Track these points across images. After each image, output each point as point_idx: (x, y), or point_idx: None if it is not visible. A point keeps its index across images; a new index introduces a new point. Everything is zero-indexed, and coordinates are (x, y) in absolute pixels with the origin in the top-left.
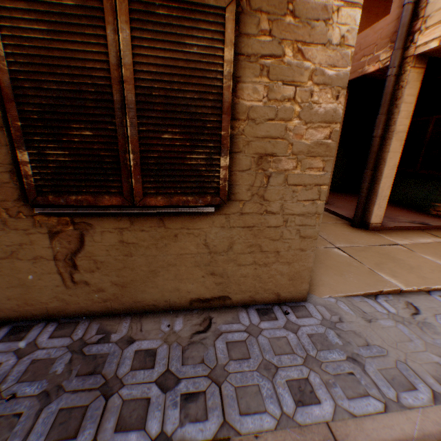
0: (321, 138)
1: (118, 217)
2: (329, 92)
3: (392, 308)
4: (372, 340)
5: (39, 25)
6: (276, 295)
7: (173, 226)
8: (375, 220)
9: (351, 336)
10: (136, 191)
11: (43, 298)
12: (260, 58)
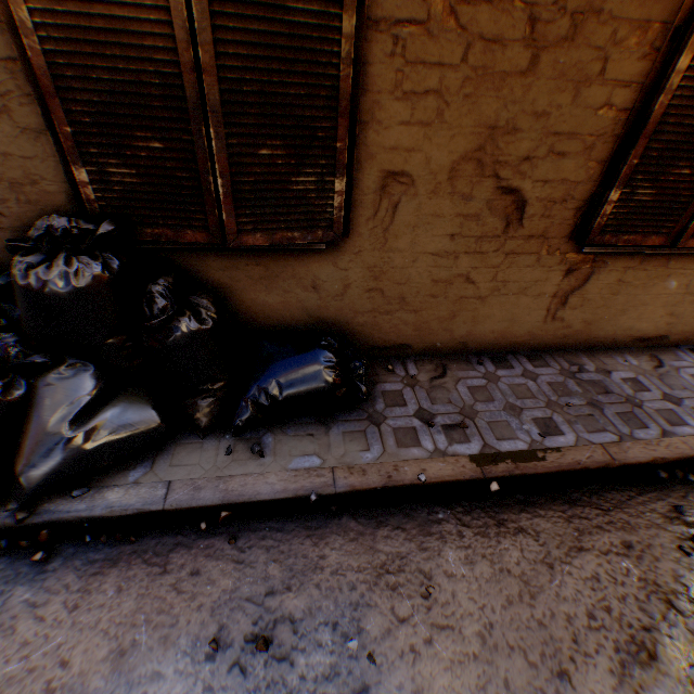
0: None
1: (632, 256)
2: None
3: None
4: None
5: None
6: None
7: (671, 266)
8: None
9: None
10: (684, 233)
11: (518, 332)
12: None
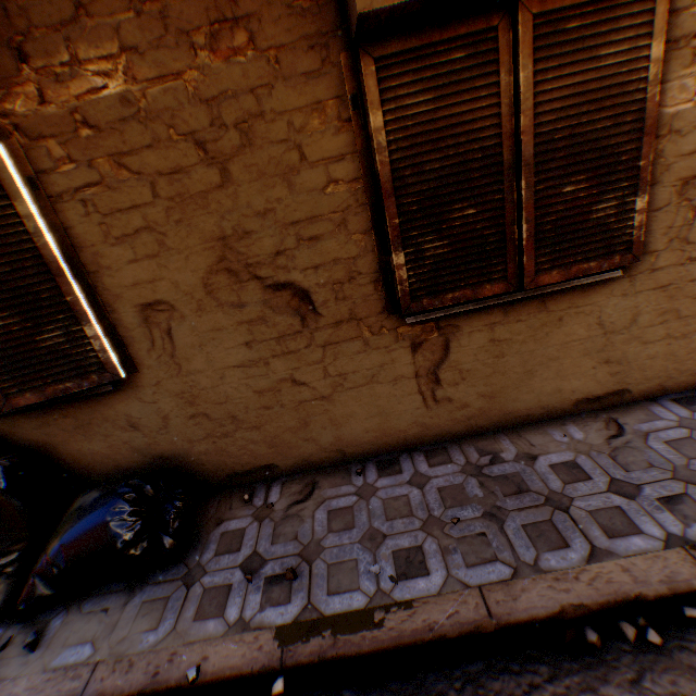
0: None
1: (490, 310)
2: None
3: None
4: None
5: (423, 95)
6: (695, 376)
7: (556, 307)
8: None
9: None
10: (526, 271)
11: (401, 425)
12: (691, 40)
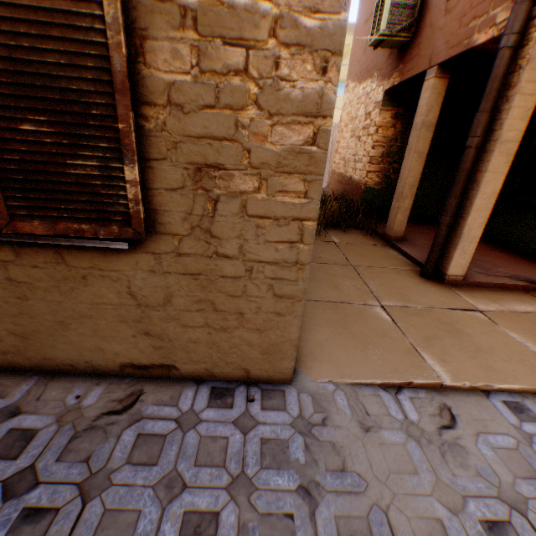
0: (299, 143)
1: None
2: (308, 61)
3: (415, 412)
4: (354, 462)
5: None
6: (244, 371)
7: (78, 264)
8: (454, 271)
9: (325, 451)
10: None
11: None
12: None
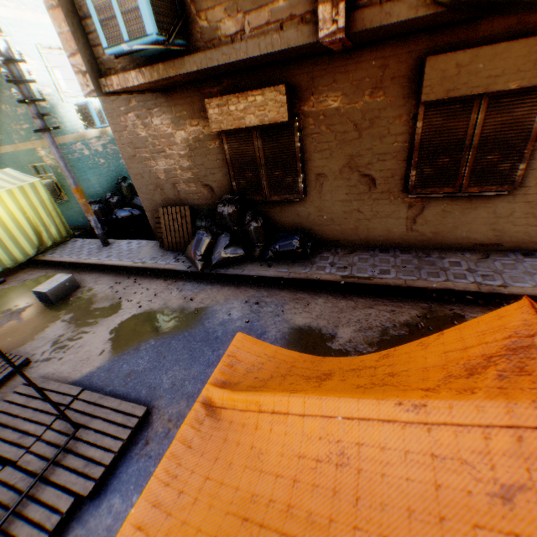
0: None
1: (445, 198)
2: None
3: None
4: None
5: (439, 118)
6: None
7: (475, 202)
8: None
9: None
10: (462, 186)
11: (394, 237)
12: None
